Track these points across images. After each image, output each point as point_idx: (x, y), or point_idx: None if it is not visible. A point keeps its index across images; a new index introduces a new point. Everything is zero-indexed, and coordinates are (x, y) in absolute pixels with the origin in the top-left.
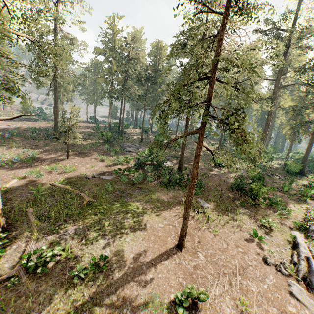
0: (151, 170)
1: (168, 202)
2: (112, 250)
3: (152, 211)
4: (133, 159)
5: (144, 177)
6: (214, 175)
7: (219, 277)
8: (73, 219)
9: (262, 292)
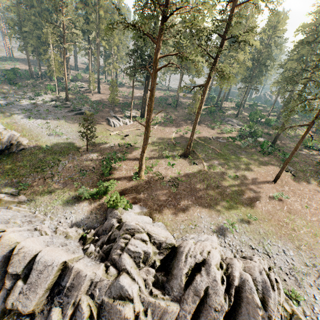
0: (252, 141)
1: (265, 162)
2: (240, 174)
3: (256, 164)
4: (235, 131)
5: (246, 145)
6: (302, 154)
7: (295, 197)
8: (215, 158)
9: (318, 207)
